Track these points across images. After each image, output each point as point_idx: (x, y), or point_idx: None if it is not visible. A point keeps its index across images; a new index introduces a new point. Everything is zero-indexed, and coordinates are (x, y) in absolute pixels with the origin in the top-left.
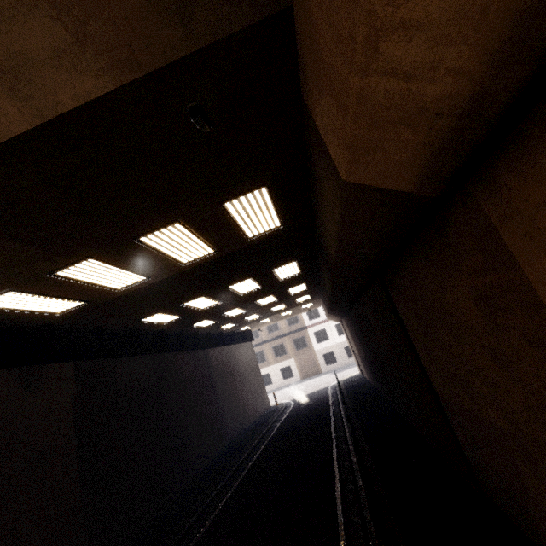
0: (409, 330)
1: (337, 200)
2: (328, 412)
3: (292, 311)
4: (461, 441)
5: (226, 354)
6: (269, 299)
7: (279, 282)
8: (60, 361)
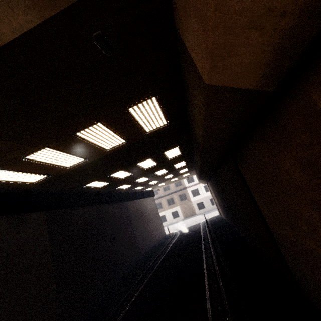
0: (251, 188)
1: (202, 101)
2: (200, 238)
3: (177, 178)
4: (287, 259)
5: (138, 204)
6: (162, 171)
7: (168, 160)
8: (36, 211)
